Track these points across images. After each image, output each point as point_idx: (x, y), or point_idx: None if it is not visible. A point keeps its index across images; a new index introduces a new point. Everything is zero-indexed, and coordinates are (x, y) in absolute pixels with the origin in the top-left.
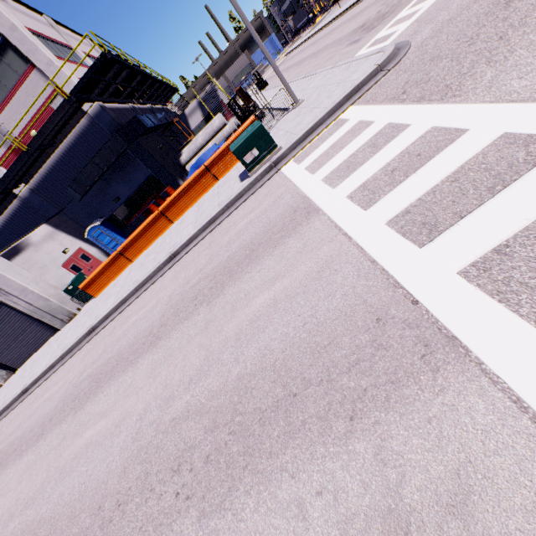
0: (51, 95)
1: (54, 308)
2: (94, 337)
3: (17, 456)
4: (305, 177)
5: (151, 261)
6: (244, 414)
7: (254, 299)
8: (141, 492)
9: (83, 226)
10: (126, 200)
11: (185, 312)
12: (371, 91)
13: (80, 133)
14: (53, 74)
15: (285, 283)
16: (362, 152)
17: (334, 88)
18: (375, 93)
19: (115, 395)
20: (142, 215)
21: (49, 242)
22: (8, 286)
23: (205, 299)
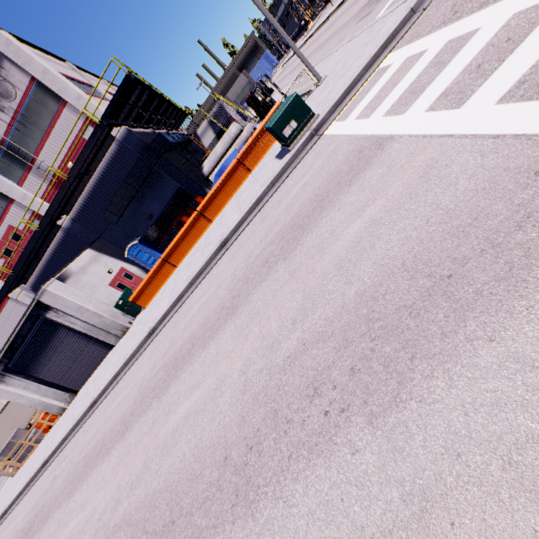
0: (82, 127)
1: (108, 324)
2: (155, 337)
3: (104, 455)
4: (359, 125)
5: (199, 257)
6: (383, 318)
7: (344, 231)
8: (274, 428)
9: (121, 248)
10: (158, 217)
11: (259, 277)
12: (409, 33)
13: (111, 158)
14: (82, 107)
15: (379, 203)
16: (425, 75)
17: (362, 50)
18: (416, 32)
19: (202, 368)
20: (175, 229)
21: (95, 264)
22: (65, 307)
23: (279, 257)
